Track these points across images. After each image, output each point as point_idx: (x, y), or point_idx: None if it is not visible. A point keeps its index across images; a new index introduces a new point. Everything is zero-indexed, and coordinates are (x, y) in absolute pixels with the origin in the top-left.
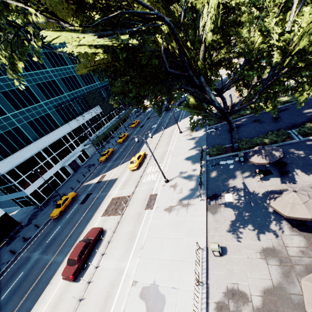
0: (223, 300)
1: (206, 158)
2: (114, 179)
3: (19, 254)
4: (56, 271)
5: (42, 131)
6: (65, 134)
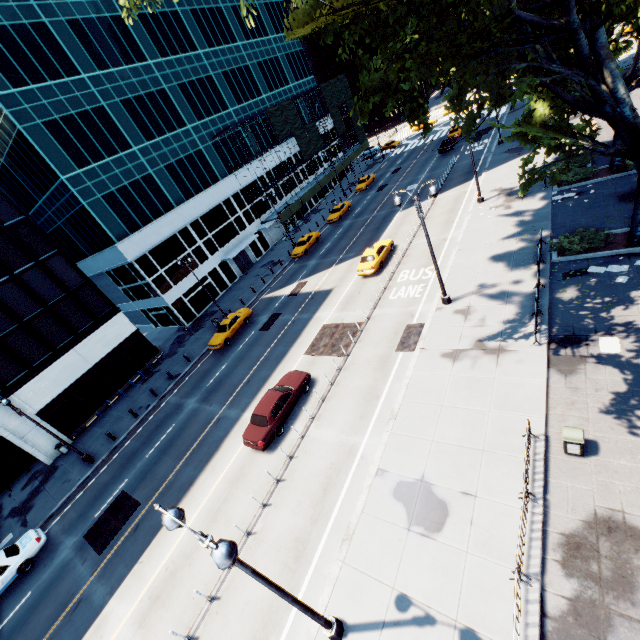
0: (584, 534)
1: (549, 259)
2: (324, 290)
3: (164, 397)
4: (230, 431)
5: (189, 186)
6: (229, 196)
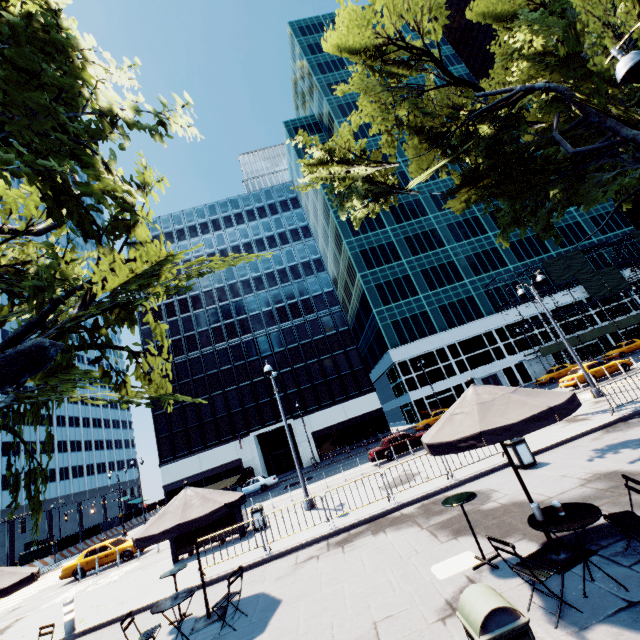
0: None
1: None
2: None
3: (369, 449)
4: None
5: (454, 320)
6: (491, 329)
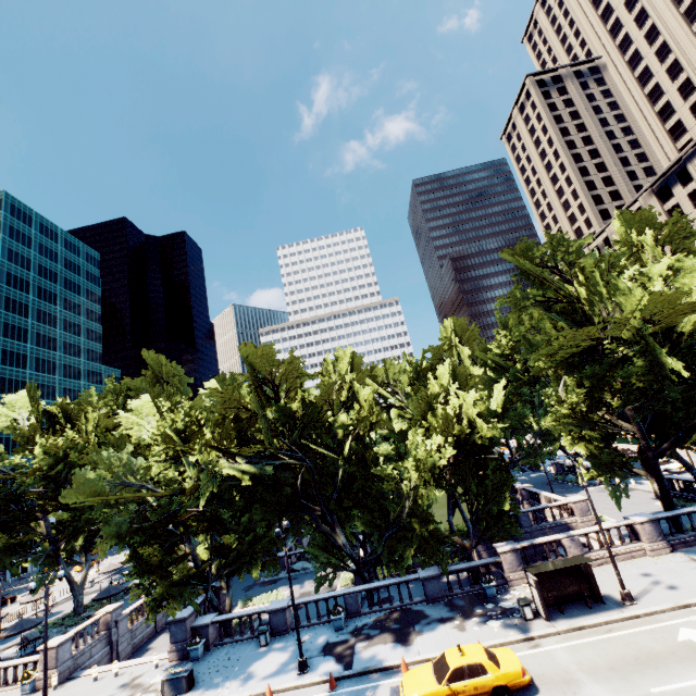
0: None
1: None
2: None
3: None
4: None
5: None
6: None
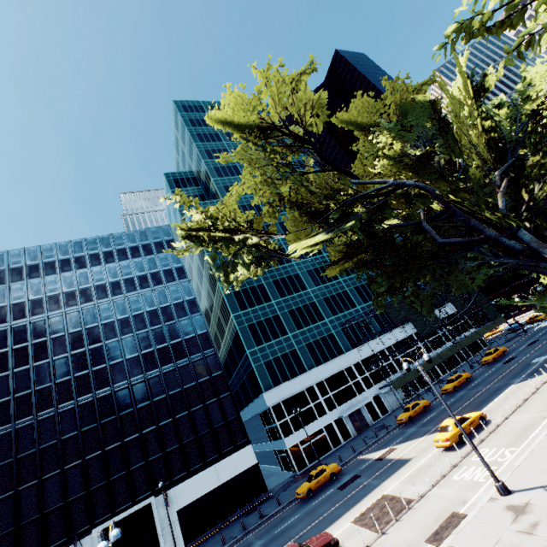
0: None
1: None
2: (404, 458)
3: (247, 533)
4: None
5: (320, 357)
6: (350, 364)
